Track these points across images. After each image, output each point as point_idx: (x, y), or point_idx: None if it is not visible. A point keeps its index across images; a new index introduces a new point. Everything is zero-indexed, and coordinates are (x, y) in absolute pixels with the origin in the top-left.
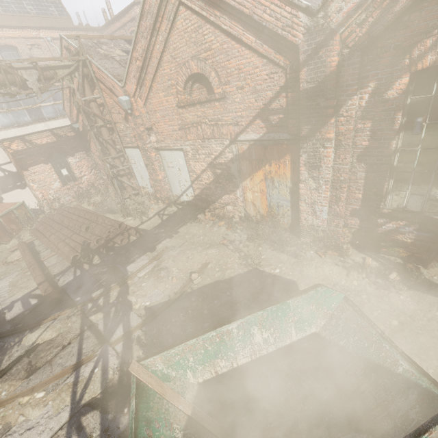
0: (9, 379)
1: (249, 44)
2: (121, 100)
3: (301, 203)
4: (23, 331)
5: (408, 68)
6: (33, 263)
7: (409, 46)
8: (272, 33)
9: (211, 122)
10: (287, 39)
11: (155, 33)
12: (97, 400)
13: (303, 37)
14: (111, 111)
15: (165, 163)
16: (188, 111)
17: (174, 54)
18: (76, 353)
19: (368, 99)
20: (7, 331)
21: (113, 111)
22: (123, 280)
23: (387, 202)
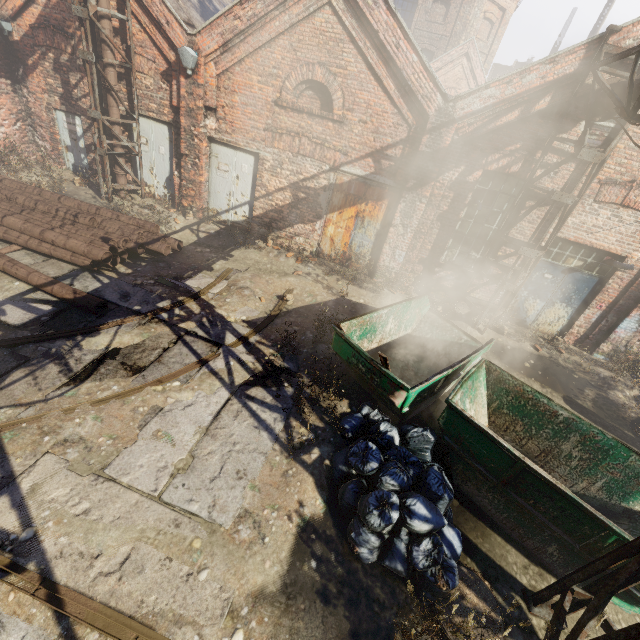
0: (105, 378)
1: (388, 90)
2: (186, 53)
3: (385, 246)
4: (70, 337)
5: (483, 167)
6: (2, 254)
7: (488, 153)
8: (411, 94)
9: (315, 139)
10: (423, 106)
11: (281, 8)
12: (252, 381)
13: (435, 112)
14: (135, 50)
15: (216, 162)
16: (289, 115)
17: (297, 46)
18: (190, 353)
19: (457, 177)
20: (39, 335)
21: (140, 51)
22: (195, 294)
23: (444, 256)
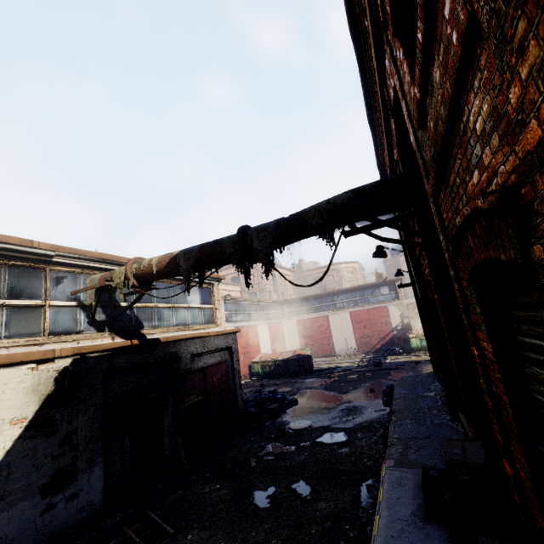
0: None
1: None
2: None
3: None
4: None
5: None
6: None
7: None
8: None
9: None
10: None
11: None
12: None
13: None
14: None
15: None
16: None
17: None
18: None
19: None
20: None
21: None
22: None
23: None
